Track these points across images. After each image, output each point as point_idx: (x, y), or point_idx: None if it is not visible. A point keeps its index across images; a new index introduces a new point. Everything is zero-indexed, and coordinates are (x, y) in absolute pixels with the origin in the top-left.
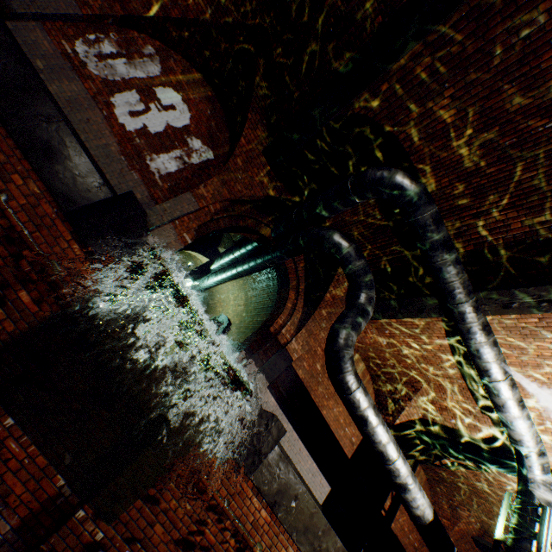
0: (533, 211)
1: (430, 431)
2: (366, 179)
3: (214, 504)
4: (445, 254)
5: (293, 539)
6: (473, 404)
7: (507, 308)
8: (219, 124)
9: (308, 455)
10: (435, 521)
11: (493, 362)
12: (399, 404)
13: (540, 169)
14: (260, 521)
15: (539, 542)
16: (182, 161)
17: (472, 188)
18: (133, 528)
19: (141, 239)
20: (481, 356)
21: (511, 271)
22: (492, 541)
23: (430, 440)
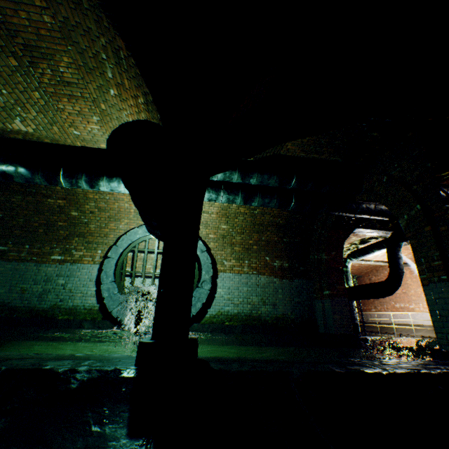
0: None
1: None
2: None
3: None
4: None
5: None
6: None
7: None
8: None
9: None
10: None
11: None
12: None
13: None
14: None
15: None
16: None
17: None
18: None
19: None
20: None
21: None
22: None
23: None
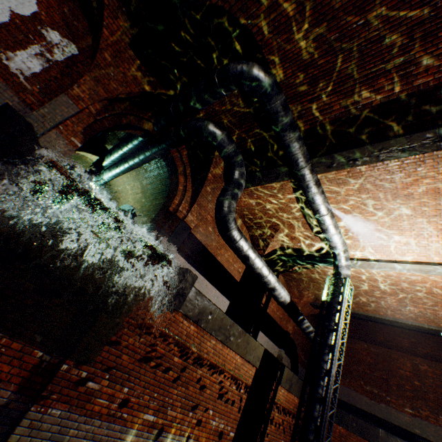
0: (347, 95)
1: (286, 253)
2: (229, 73)
3: (159, 332)
4: (291, 134)
5: (213, 335)
6: (310, 232)
7: (330, 168)
8: (73, 11)
9: (212, 287)
10: (291, 301)
11: (322, 204)
12: (266, 241)
13: (353, 61)
14: (191, 332)
15: (343, 296)
16: (45, 59)
17: (308, 78)
18: (107, 362)
19: (37, 153)
20: (315, 202)
21: (333, 141)
22: (320, 302)
23: (286, 258)
